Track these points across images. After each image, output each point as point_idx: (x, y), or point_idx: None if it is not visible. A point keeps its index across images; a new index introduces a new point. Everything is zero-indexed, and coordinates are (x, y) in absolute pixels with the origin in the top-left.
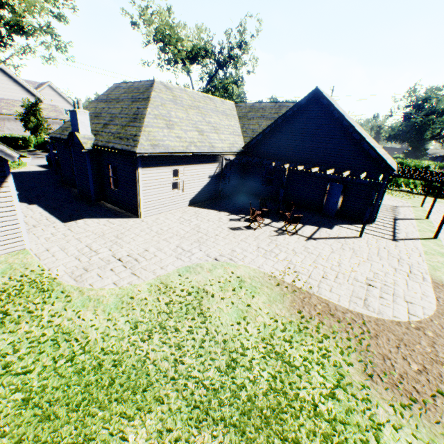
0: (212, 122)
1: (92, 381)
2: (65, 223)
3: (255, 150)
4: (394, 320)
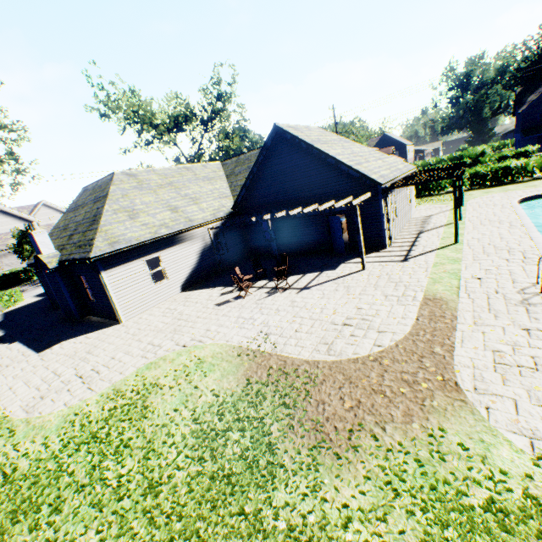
0: (190, 193)
1: (2, 508)
2: (40, 353)
3: (246, 207)
4: (352, 358)
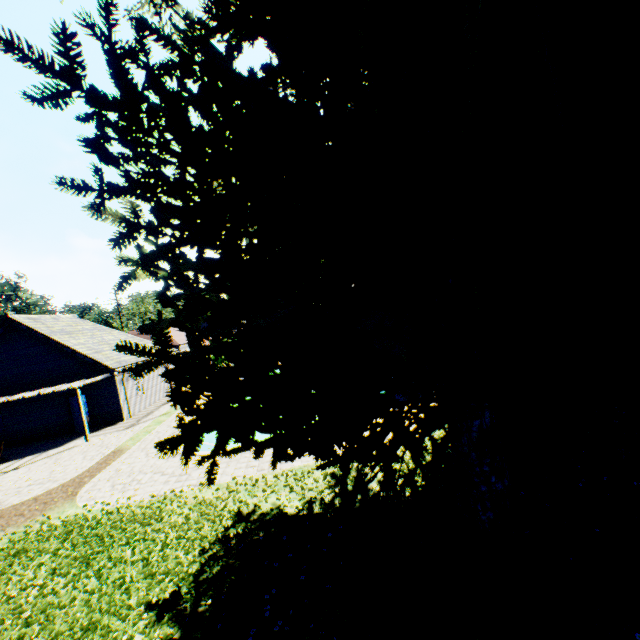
0: None
1: None
2: None
3: None
4: (17, 503)
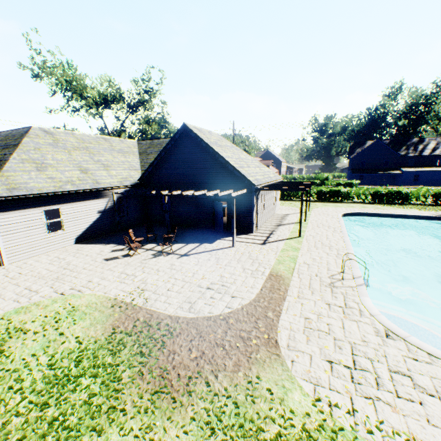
0: (103, 160)
1: None
2: None
3: (150, 181)
4: (207, 316)
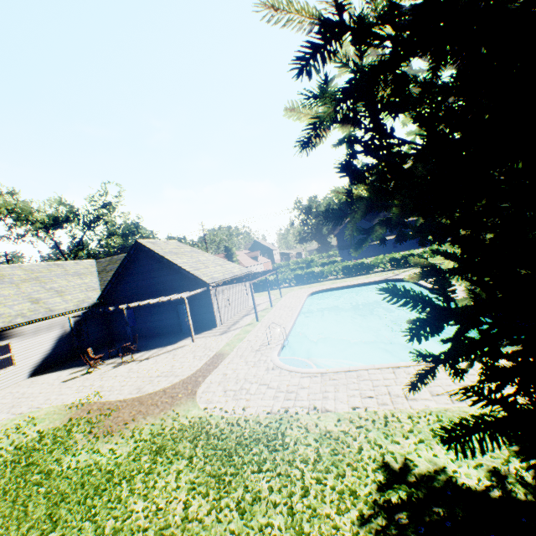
0: (57, 287)
1: None
2: None
3: (111, 298)
4: (151, 392)
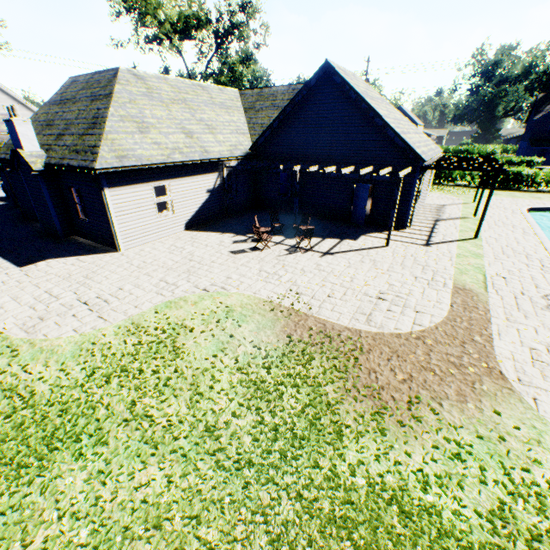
0: (206, 119)
1: (32, 433)
2: (22, 268)
3: (265, 151)
4: (395, 333)
